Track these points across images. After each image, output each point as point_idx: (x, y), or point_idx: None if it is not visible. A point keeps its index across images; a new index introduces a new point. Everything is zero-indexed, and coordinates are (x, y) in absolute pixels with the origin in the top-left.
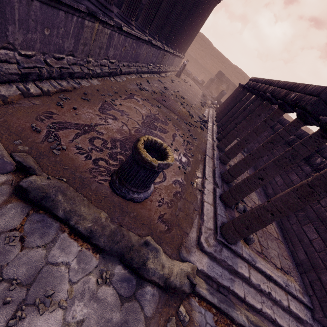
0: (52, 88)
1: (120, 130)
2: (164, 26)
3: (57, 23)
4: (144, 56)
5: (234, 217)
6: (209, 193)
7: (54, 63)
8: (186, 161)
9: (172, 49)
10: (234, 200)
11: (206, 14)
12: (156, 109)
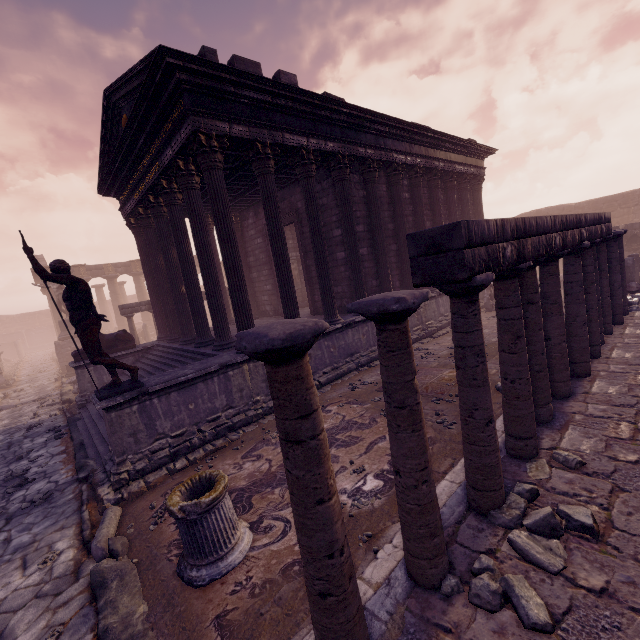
0: (201, 454)
1: (253, 472)
2: (380, 287)
3: (200, 393)
4: (364, 340)
5: (430, 623)
6: (391, 554)
7: (209, 426)
8: (377, 487)
9: (433, 291)
10: (413, 558)
11: (468, 210)
12: (363, 407)
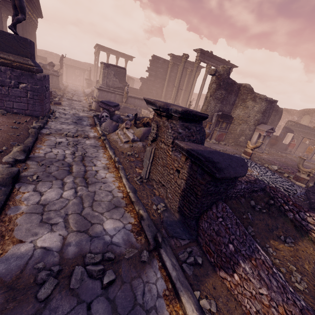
0: None
1: None
2: None
3: None
4: None
5: None
6: None
7: None
8: None
9: None
10: None
11: None
12: None
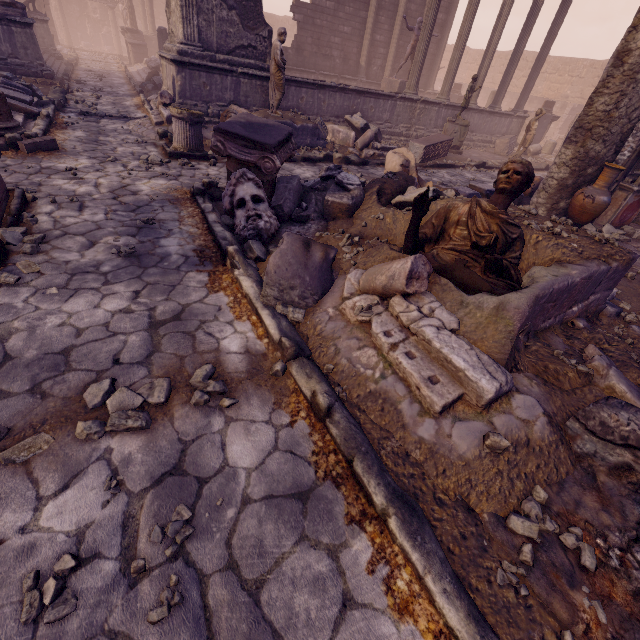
0: None
1: None
2: None
3: None
4: None
5: None
6: None
7: None
8: None
9: None
10: None
11: None
12: None
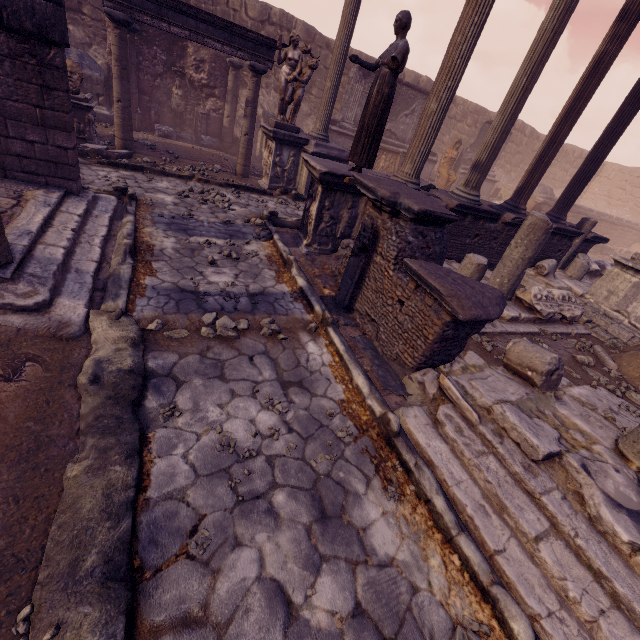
0: None
1: None
2: None
3: None
4: None
5: None
6: None
7: None
8: None
9: None
10: None
11: None
12: None
